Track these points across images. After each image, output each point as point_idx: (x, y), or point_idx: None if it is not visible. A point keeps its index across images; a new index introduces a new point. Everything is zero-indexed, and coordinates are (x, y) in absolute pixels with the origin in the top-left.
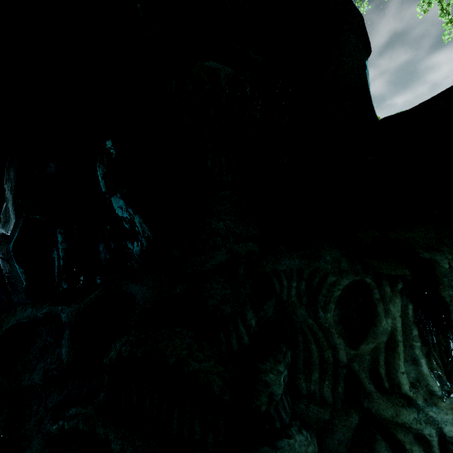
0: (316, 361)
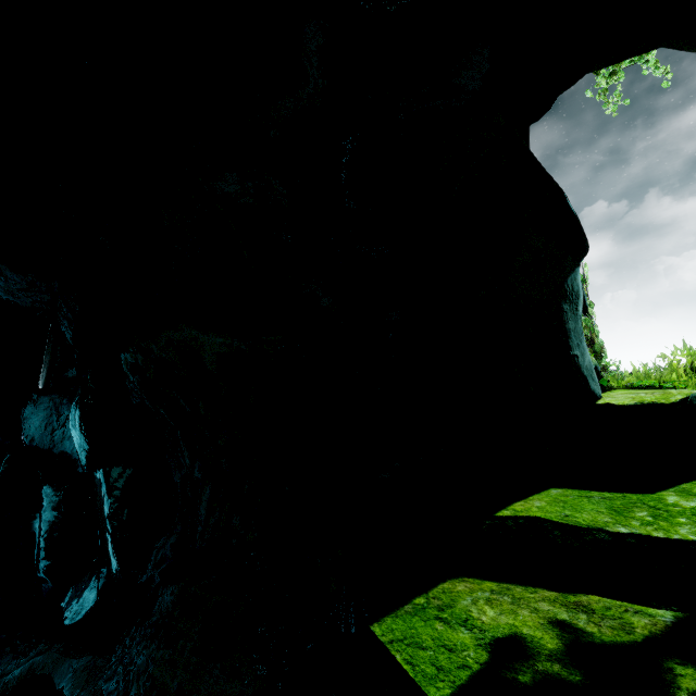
0: None
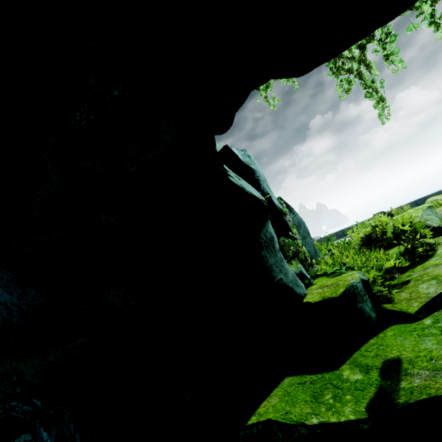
0: None
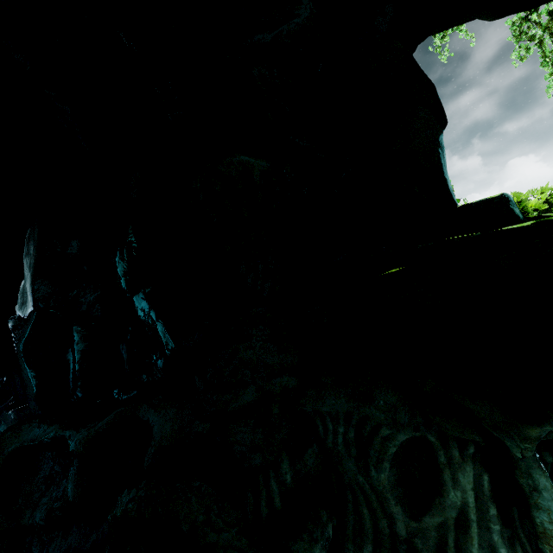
0: (369, 529)
